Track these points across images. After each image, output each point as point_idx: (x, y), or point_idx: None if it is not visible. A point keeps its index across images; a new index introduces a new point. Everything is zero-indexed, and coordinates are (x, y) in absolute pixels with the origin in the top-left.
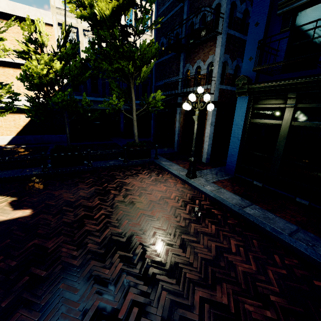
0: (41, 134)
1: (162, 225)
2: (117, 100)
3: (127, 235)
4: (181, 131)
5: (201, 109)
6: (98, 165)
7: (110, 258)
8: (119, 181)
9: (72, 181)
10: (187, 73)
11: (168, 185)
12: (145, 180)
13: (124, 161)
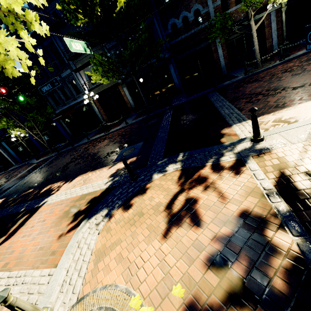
0: None
1: None
2: None
3: None
4: None
5: None
6: None
7: None
8: None
9: None
10: None
11: None
12: None
13: None
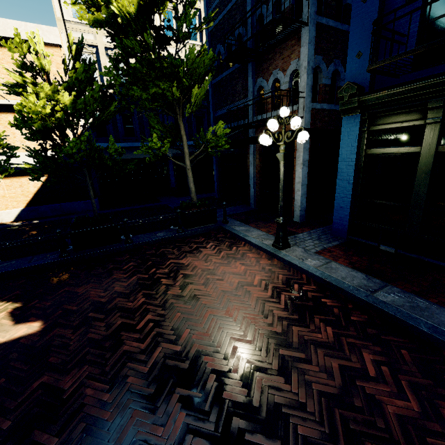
0: (60, 201)
1: (245, 333)
2: (160, 142)
3: (190, 356)
4: (258, 179)
5: (288, 141)
6: (141, 241)
7: (164, 402)
8: (172, 262)
9: (103, 268)
10: (260, 93)
11: (248, 262)
12: (211, 258)
13: (179, 230)
